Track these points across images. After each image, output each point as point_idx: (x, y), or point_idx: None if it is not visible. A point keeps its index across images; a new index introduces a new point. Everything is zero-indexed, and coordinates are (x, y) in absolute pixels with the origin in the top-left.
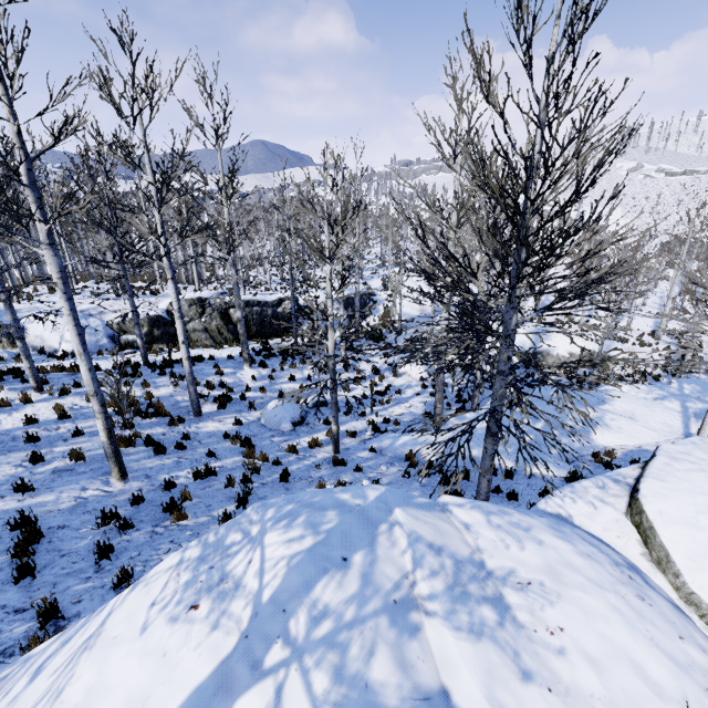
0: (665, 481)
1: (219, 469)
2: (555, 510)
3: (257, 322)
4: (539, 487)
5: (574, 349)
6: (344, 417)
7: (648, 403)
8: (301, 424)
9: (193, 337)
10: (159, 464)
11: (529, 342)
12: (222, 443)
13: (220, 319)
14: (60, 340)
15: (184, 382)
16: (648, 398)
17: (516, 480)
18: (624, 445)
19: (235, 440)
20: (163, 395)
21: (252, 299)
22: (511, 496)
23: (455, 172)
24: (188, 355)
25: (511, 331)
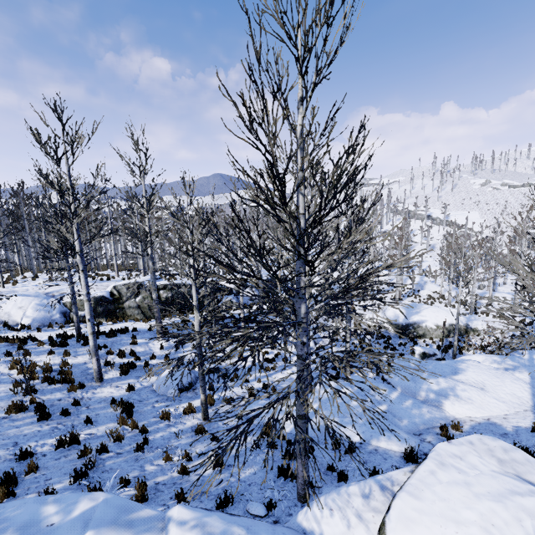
0: (419, 499)
1: (87, 436)
2: (311, 525)
3: (181, 300)
4: (375, 465)
5: (440, 321)
6: (229, 383)
7: (499, 373)
8: (188, 389)
9: (128, 313)
10: (36, 430)
11: (402, 315)
12: (108, 408)
13: (151, 298)
14: (22, 315)
15: (101, 351)
16: (500, 369)
17: (356, 456)
18: (474, 416)
19: (116, 406)
20: (78, 363)
21: (179, 282)
22: (341, 476)
23: None
24: (93, 330)
25: (302, 318)
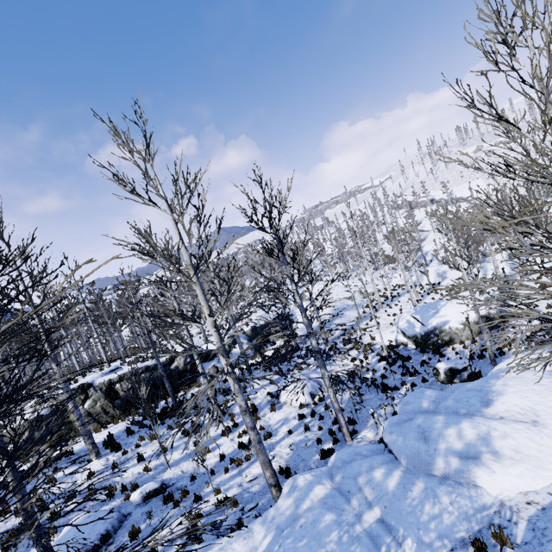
0: None
1: None
2: None
3: (147, 387)
4: None
5: (465, 317)
6: (171, 511)
7: None
8: (99, 548)
9: (76, 426)
10: None
11: (417, 323)
12: None
13: (105, 398)
14: None
15: None
16: None
17: None
18: (532, 490)
19: None
20: None
21: (140, 366)
22: None
23: (176, 213)
24: None
25: None
